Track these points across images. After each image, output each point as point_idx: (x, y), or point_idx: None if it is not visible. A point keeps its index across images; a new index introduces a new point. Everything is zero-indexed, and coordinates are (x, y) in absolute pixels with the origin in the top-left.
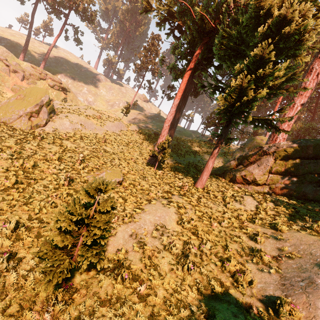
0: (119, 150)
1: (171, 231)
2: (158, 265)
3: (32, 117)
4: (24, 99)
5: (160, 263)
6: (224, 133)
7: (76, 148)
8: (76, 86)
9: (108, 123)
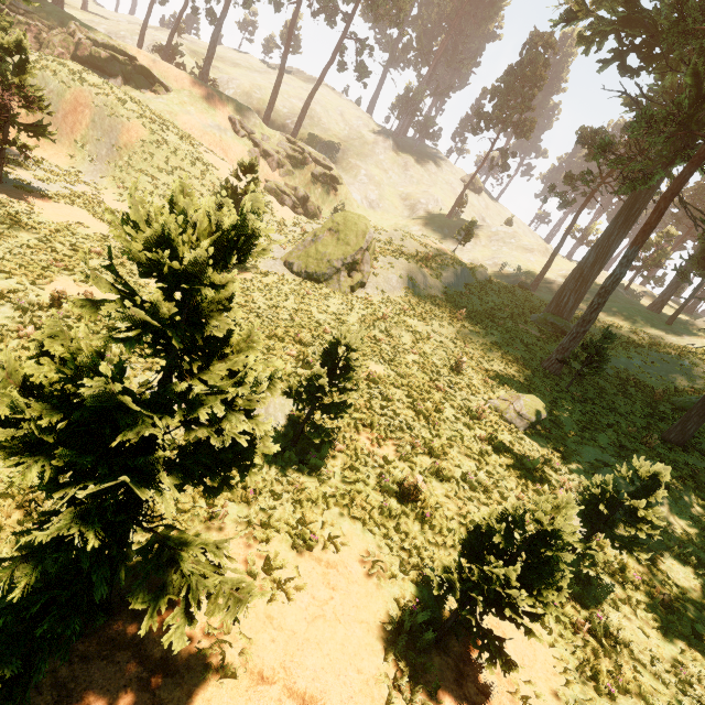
0: (489, 338)
1: (669, 526)
2: (669, 573)
3: (351, 271)
4: (339, 239)
5: (670, 571)
6: None
7: (430, 334)
8: (347, 168)
9: (446, 270)
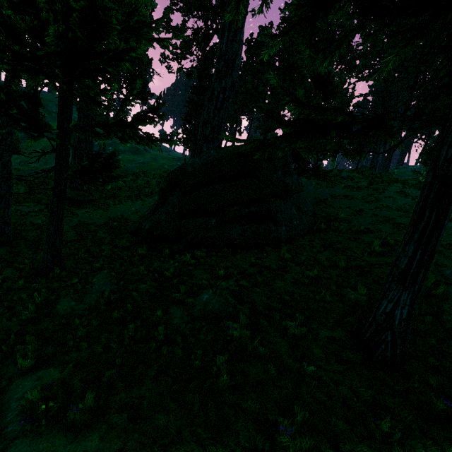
0: None
1: None
2: None
3: None
4: None
5: None
6: (57, 163)
7: None
8: None
9: None
